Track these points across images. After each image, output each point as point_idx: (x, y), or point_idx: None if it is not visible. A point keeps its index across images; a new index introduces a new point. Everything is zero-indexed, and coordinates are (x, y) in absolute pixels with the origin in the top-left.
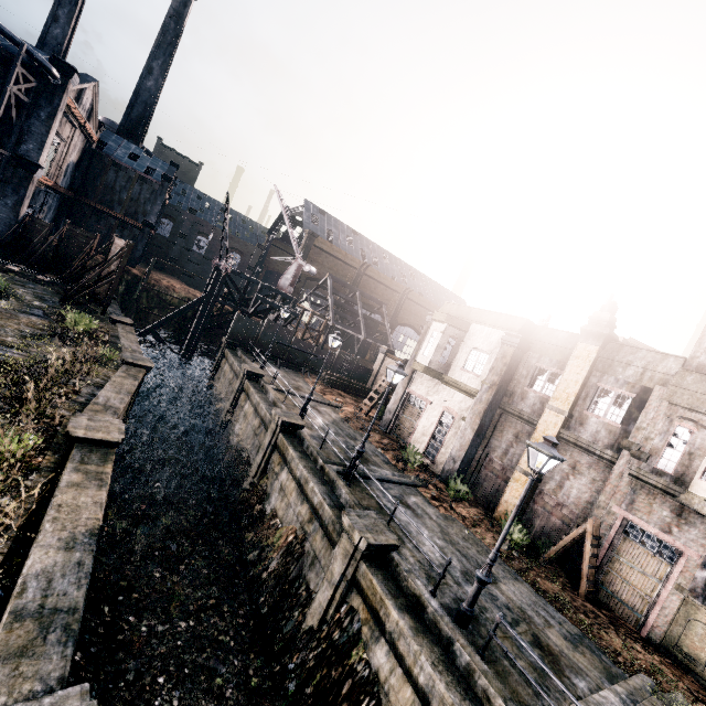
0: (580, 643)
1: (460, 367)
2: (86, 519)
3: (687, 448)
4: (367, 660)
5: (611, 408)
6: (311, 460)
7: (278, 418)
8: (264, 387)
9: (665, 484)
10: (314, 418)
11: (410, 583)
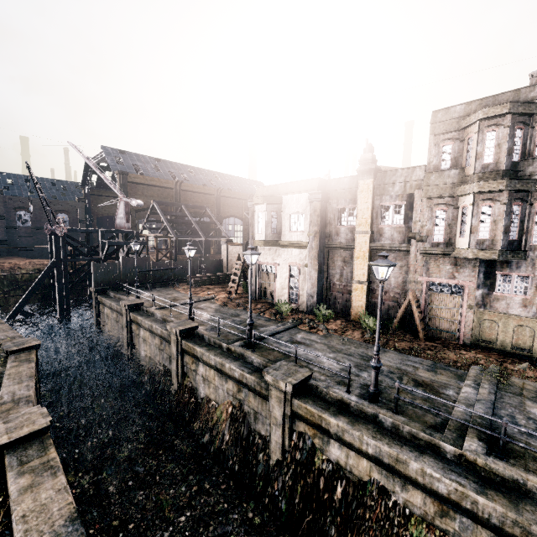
0: (436, 368)
1: (288, 231)
2: (58, 510)
3: (446, 222)
4: (327, 458)
5: (394, 217)
6: (217, 348)
7: (175, 330)
8: (148, 312)
9: (442, 250)
10: (201, 315)
11: (332, 394)
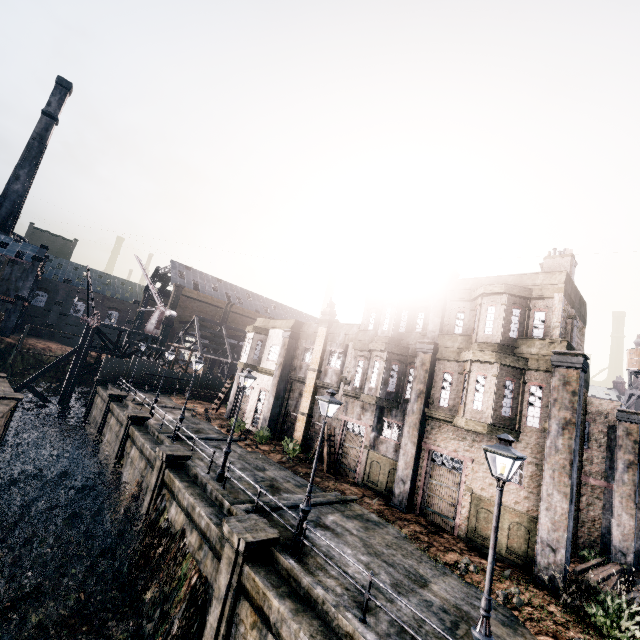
0: (305, 486)
1: (266, 359)
2: None
3: (363, 371)
4: (168, 518)
5: (337, 361)
6: (152, 435)
7: (128, 415)
8: (126, 404)
9: (355, 393)
10: (166, 416)
11: (193, 470)
